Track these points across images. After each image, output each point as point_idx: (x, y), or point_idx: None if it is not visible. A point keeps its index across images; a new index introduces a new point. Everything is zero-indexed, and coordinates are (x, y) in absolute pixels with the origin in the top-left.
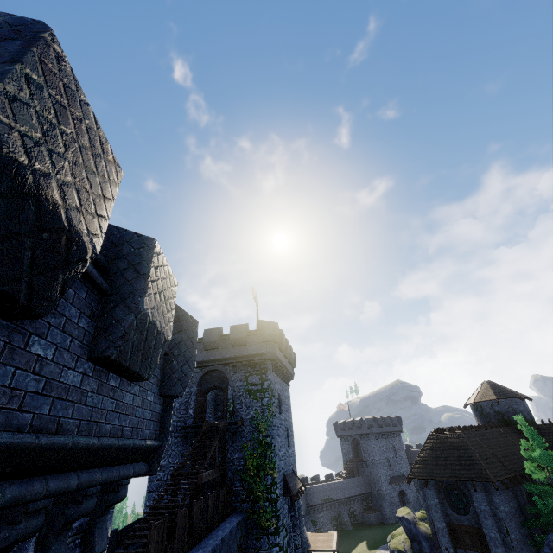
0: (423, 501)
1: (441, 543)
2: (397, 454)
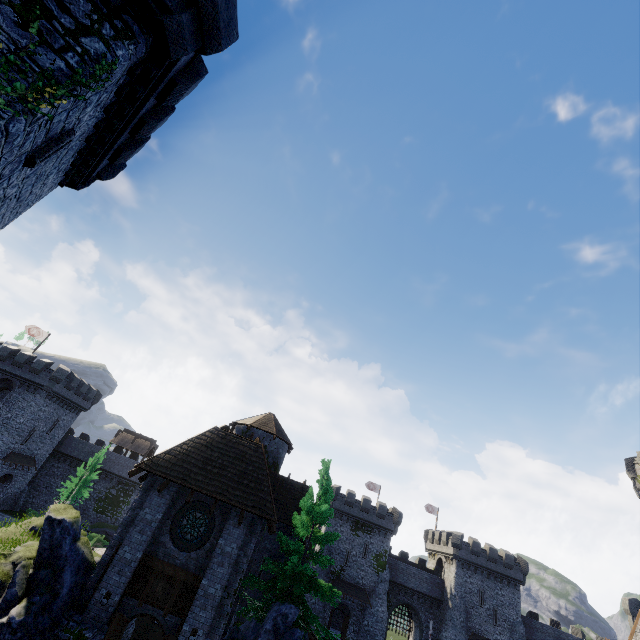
0: (131, 510)
1: (104, 584)
2: (53, 431)
